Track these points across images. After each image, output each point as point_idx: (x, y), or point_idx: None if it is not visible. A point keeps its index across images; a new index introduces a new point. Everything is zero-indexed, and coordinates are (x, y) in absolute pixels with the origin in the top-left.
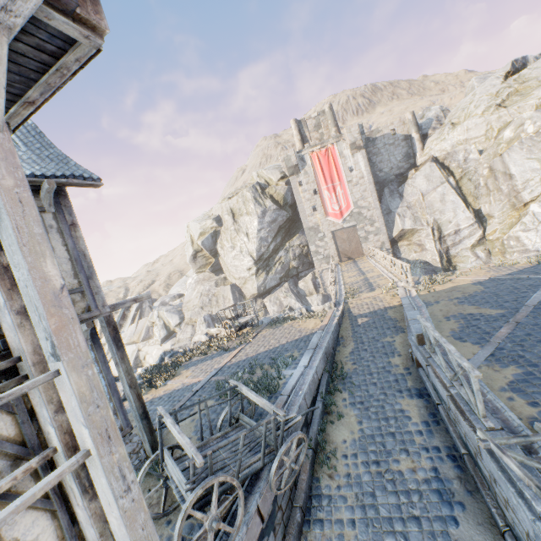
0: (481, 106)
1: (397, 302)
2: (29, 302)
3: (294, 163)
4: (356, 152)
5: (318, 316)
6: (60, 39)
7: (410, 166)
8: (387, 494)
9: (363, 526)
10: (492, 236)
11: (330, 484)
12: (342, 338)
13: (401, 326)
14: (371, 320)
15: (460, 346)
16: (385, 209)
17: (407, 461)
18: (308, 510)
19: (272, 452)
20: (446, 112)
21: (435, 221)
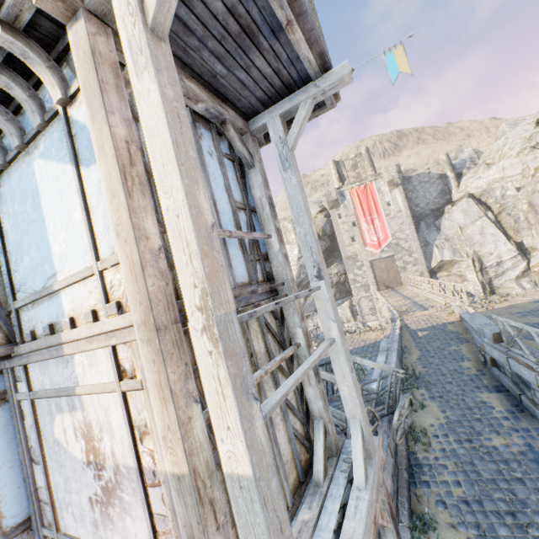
0: (515, 148)
1: (455, 318)
2: (304, 245)
3: (334, 198)
4: (393, 189)
5: (376, 329)
6: (318, 105)
7: (446, 202)
8: (486, 463)
9: (468, 485)
10: (537, 267)
11: (427, 456)
12: (406, 347)
13: (465, 337)
14: (432, 333)
15: (535, 344)
16: (422, 241)
17: (499, 439)
18: (411, 474)
19: (390, 407)
20: (479, 154)
21: (475, 253)
